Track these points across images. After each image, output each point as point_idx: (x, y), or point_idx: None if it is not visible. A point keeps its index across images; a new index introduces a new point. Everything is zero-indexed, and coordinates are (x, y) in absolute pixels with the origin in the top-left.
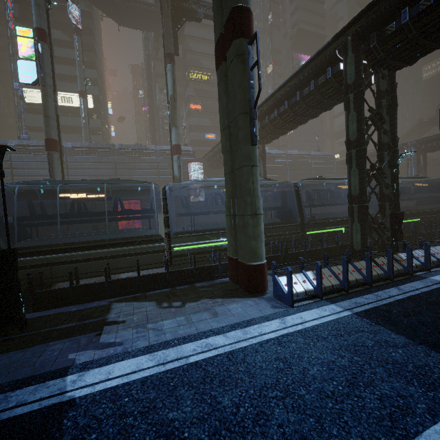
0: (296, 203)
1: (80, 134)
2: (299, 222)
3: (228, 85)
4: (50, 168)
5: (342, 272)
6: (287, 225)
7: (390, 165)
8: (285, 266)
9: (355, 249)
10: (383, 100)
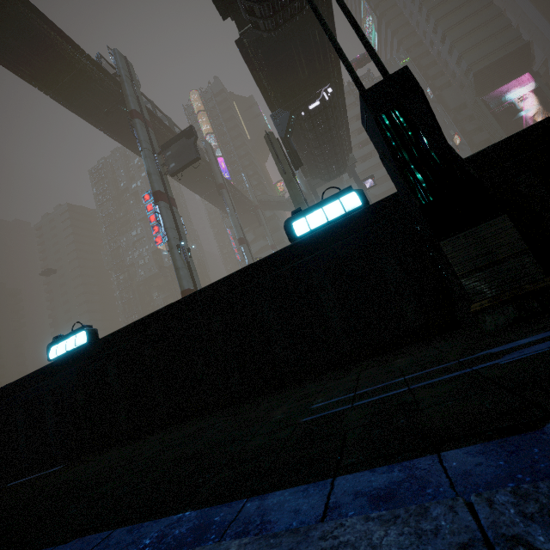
0: None
1: None
2: None
3: None
4: None
5: None
6: None
7: None
8: None
9: None
10: None
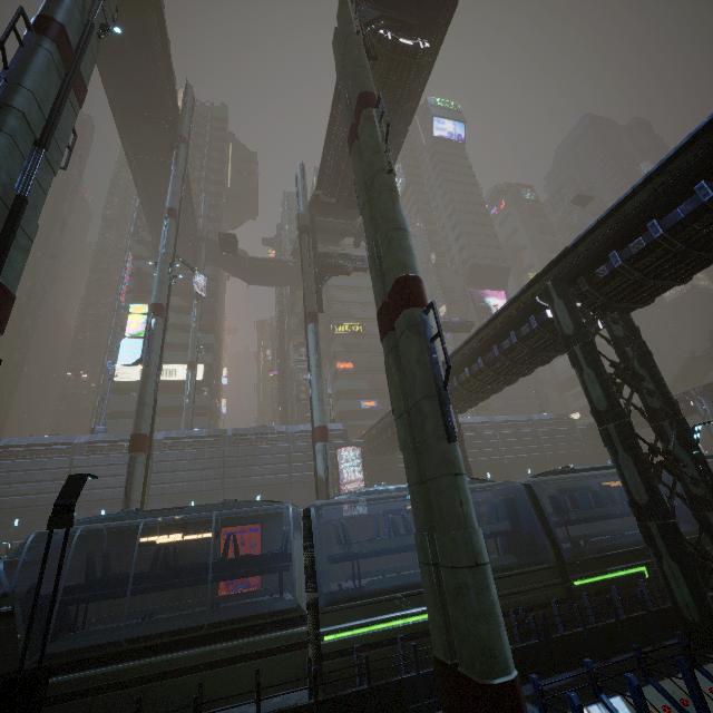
0: (538, 521)
1: (179, 416)
2: (553, 560)
3: (401, 359)
4: (128, 480)
5: (689, 696)
6: (531, 568)
7: (682, 443)
8: (554, 671)
9: (690, 621)
10: (626, 349)
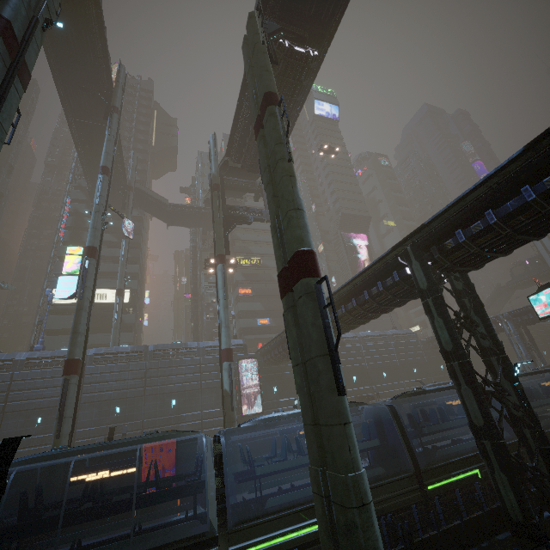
0: (400, 437)
1: (108, 332)
2: (412, 470)
3: (298, 318)
4: (62, 399)
5: None
6: (396, 478)
7: (505, 375)
8: None
9: (515, 521)
10: (464, 299)
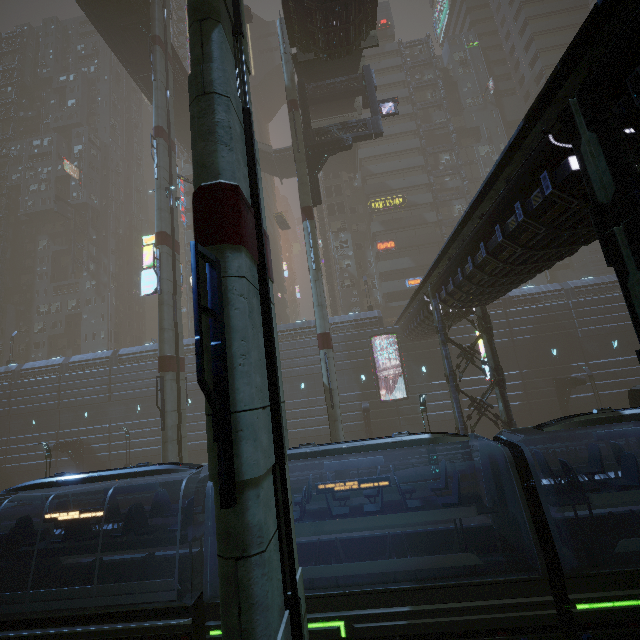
0: (524, 508)
1: None
2: (542, 570)
3: None
4: (161, 395)
5: None
6: (500, 578)
7: None
8: None
9: None
10: None
